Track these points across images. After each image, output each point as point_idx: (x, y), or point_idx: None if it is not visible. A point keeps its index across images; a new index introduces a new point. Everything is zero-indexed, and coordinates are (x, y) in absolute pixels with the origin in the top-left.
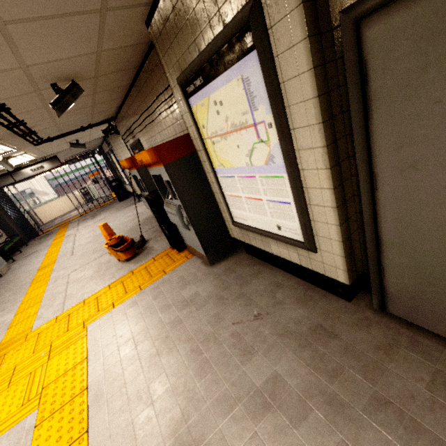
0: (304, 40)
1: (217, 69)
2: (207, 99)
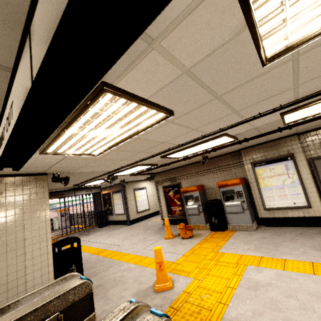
0: (305, 160)
1: (274, 162)
2: (266, 168)
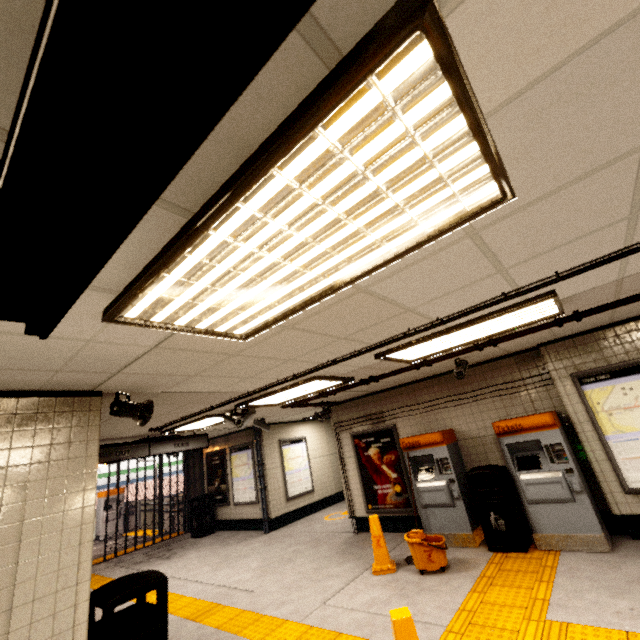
0: None
1: (631, 372)
2: (611, 386)
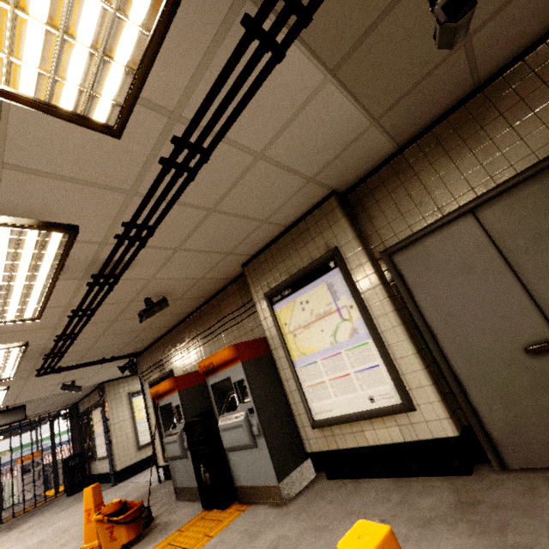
0: (366, 261)
1: (306, 282)
2: (293, 302)
